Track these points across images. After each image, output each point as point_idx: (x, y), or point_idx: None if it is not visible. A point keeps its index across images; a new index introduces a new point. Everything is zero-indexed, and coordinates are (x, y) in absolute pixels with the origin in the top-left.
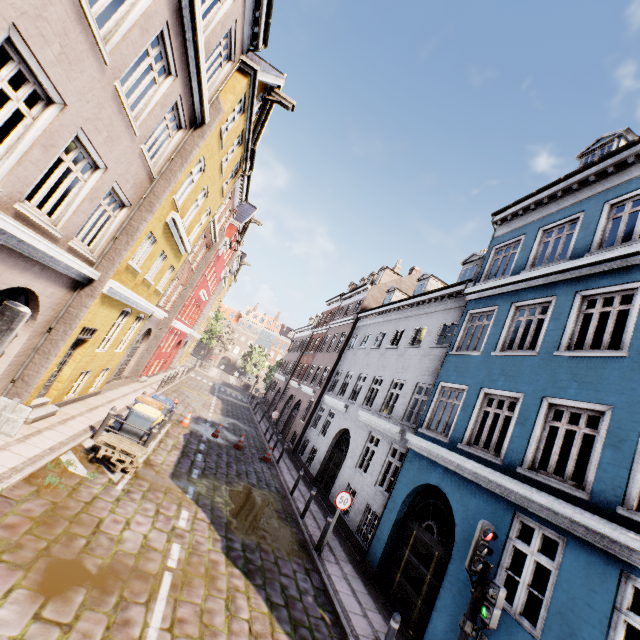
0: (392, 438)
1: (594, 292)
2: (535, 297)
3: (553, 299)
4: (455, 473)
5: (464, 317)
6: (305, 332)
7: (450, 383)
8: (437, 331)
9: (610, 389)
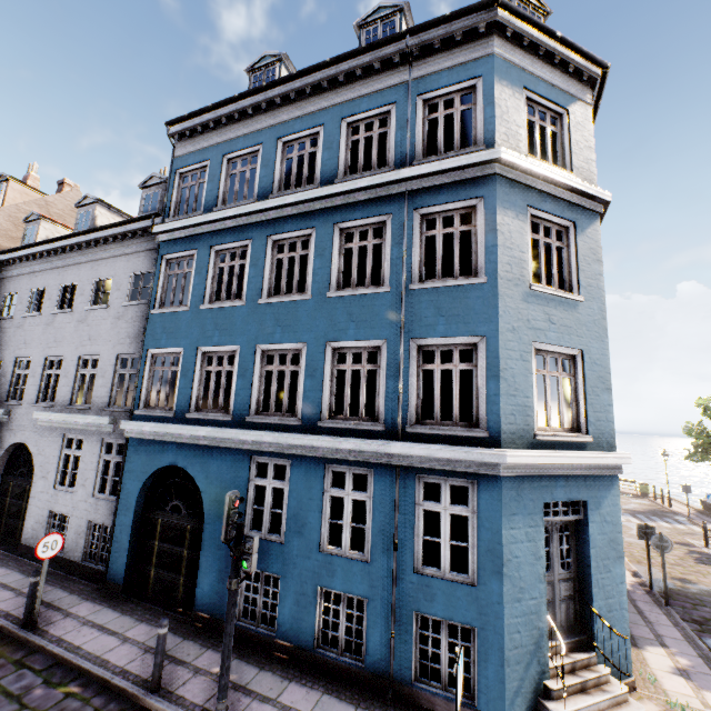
0: (101, 432)
1: (282, 237)
2: (233, 240)
3: (250, 243)
4: (190, 444)
5: (160, 264)
6: None
7: (162, 348)
8: (128, 283)
9: (304, 329)
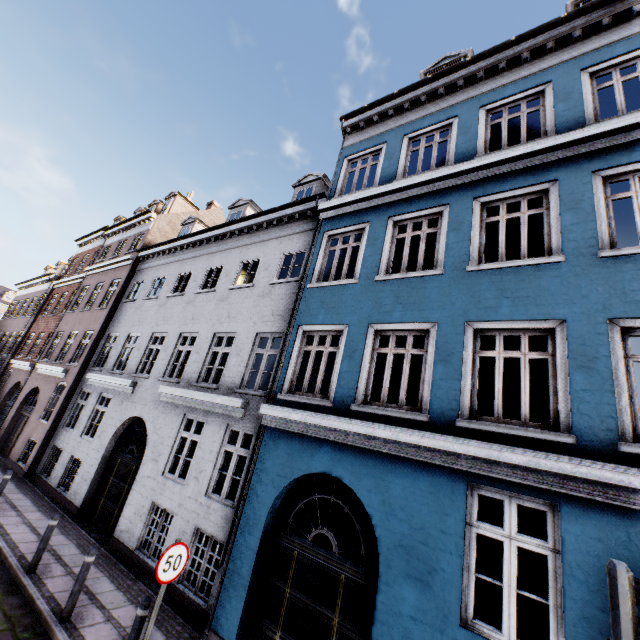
0: (227, 417)
1: (496, 197)
2: (421, 208)
3: (444, 209)
4: (356, 448)
5: (321, 240)
6: (38, 286)
7: (317, 325)
8: (278, 263)
9: (556, 300)
